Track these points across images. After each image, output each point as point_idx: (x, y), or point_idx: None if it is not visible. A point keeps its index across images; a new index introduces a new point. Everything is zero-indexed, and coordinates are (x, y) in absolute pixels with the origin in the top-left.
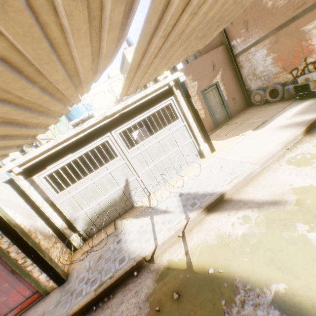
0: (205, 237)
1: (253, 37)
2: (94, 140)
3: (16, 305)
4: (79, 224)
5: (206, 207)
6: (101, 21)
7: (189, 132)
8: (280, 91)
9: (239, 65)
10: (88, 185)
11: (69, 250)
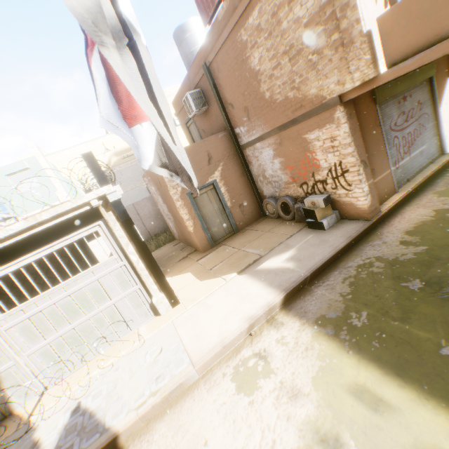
0: None
1: (256, 130)
2: None
3: None
4: None
5: None
6: None
7: (132, 276)
8: (292, 207)
9: (247, 160)
10: None
11: None
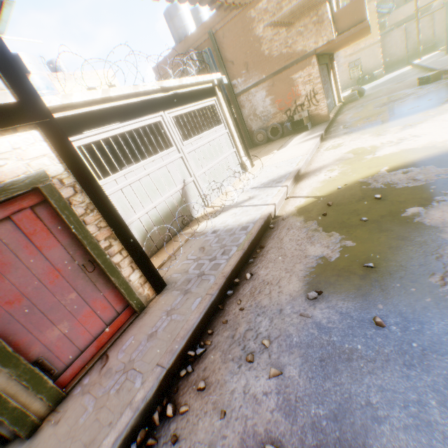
0: (312, 187)
1: (253, 79)
2: (148, 114)
3: (87, 343)
4: None
5: (293, 177)
6: None
7: (232, 141)
8: (280, 128)
9: (240, 105)
10: (142, 176)
11: None
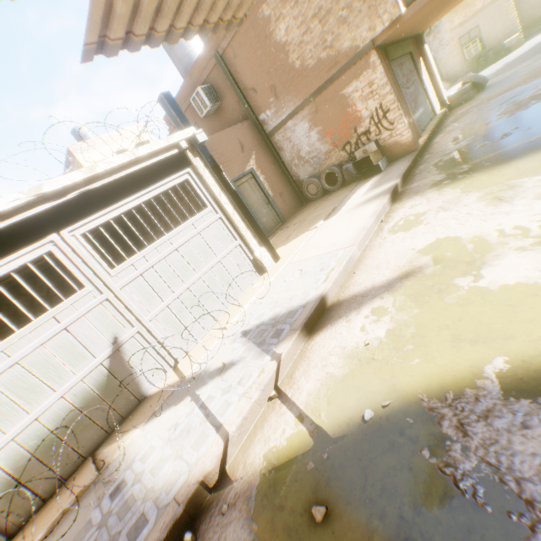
0: (325, 371)
1: (287, 107)
2: (12, 251)
3: None
4: None
5: (303, 325)
6: None
7: (230, 230)
8: (339, 173)
9: (277, 148)
10: None
11: None
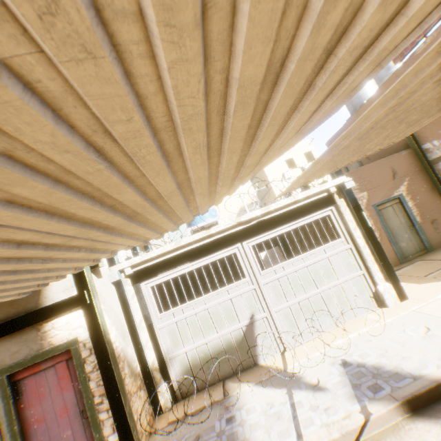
0: None
1: None
2: (220, 250)
3: None
4: (174, 368)
5: (405, 399)
6: (336, 87)
7: (357, 260)
8: None
9: (438, 174)
10: (199, 310)
11: (151, 408)
